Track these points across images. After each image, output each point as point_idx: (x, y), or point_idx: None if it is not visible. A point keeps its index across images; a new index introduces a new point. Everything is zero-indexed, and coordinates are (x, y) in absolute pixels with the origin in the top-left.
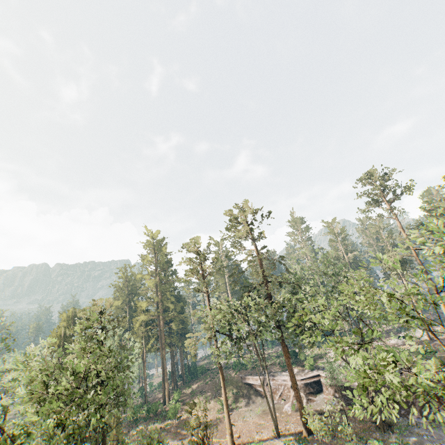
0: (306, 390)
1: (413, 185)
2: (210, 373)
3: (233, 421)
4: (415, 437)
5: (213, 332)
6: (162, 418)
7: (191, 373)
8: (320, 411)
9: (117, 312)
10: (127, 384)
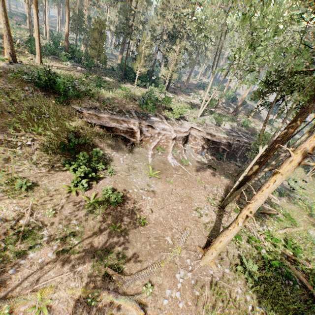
0: (183, 141)
1: None
2: None
3: (134, 201)
4: None
5: None
6: None
7: None
8: (203, 163)
9: None
10: None
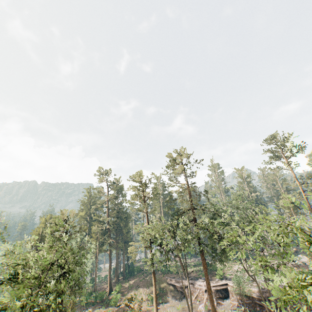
0: (216, 295)
1: (305, 147)
2: (143, 272)
3: None
4: None
5: (150, 242)
6: (105, 305)
7: (130, 271)
8: None
9: (81, 220)
10: (84, 278)
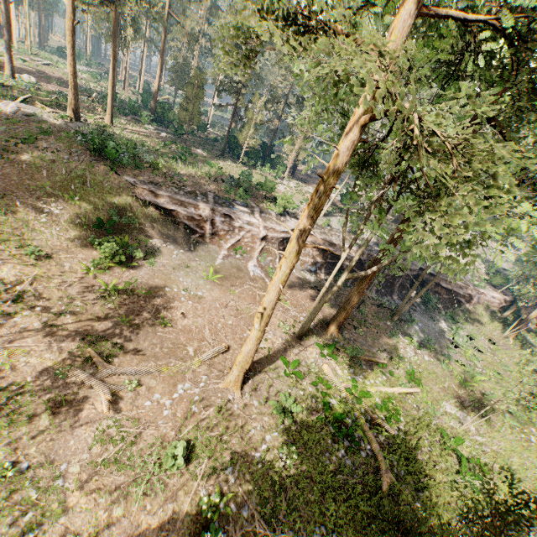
0: (280, 246)
1: None
2: None
3: (167, 300)
4: (416, 326)
5: None
6: None
7: None
8: (305, 281)
9: None
10: None
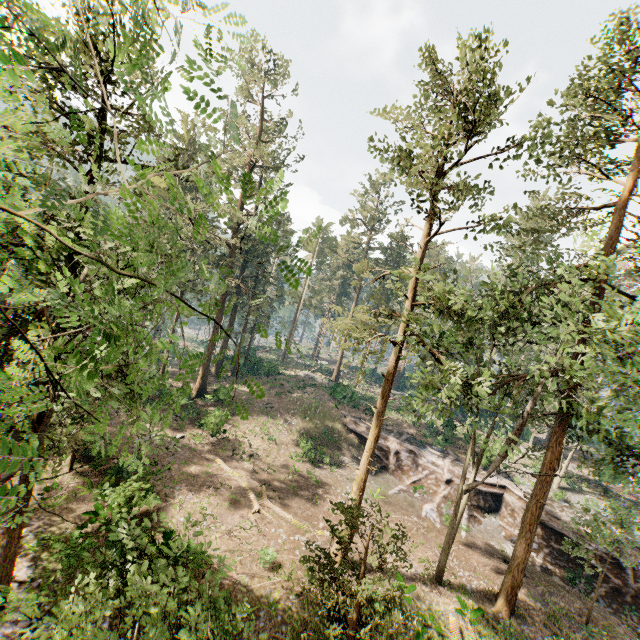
0: (472, 499)
1: None
2: (280, 378)
3: (327, 492)
4: None
5: (404, 332)
6: (187, 420)
7: (249, 364)
8: (500, 552)
9: None
10: None
